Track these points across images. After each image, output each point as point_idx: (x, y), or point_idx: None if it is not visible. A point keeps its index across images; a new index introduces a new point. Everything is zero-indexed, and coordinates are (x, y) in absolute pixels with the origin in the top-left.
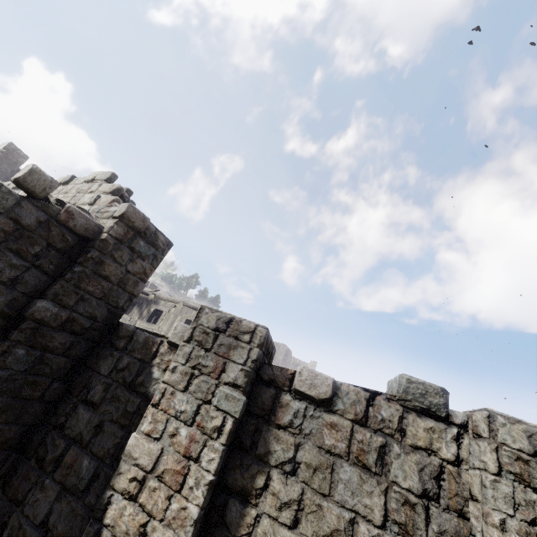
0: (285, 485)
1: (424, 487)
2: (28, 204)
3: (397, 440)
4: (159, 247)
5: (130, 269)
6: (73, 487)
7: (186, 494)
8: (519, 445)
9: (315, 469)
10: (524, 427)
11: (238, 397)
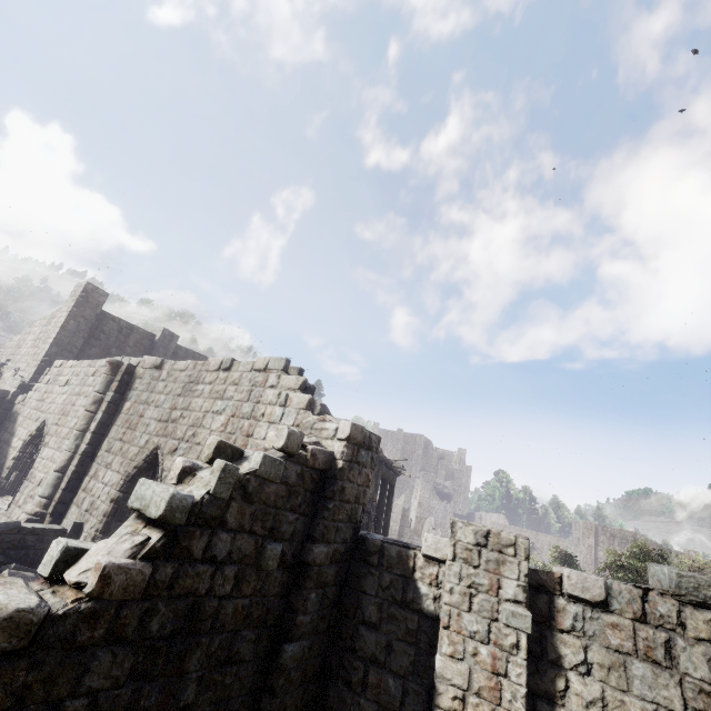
0: (585, 685)
1: None
2: (289, 464)
3: (680, 635)
4: (373, 448)
5: (359, 482)
6: (389, 705)
7: (508, 707)
8: None
9: (608, 668)
10: None
11: (524, 613)
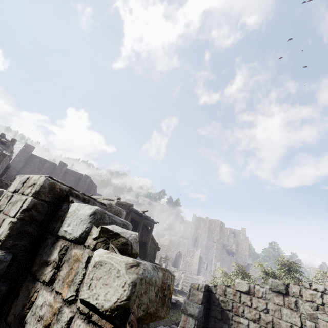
0: None
1: None
2: None
3: None
4: None
5: None
6: None
7: None
8: (13, 189)
9: None
10: (22, 178)
11: None
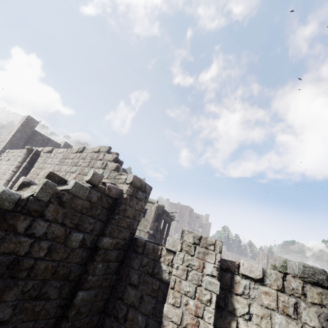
0: (247, 326)
1: (321, 325)
2: (93, 190)
3: (303, 300)
4: (147, 192)
5: (136, 208)
6: None
7: None
8: None
9: (261, 317)
10: None
11: (216, 282)
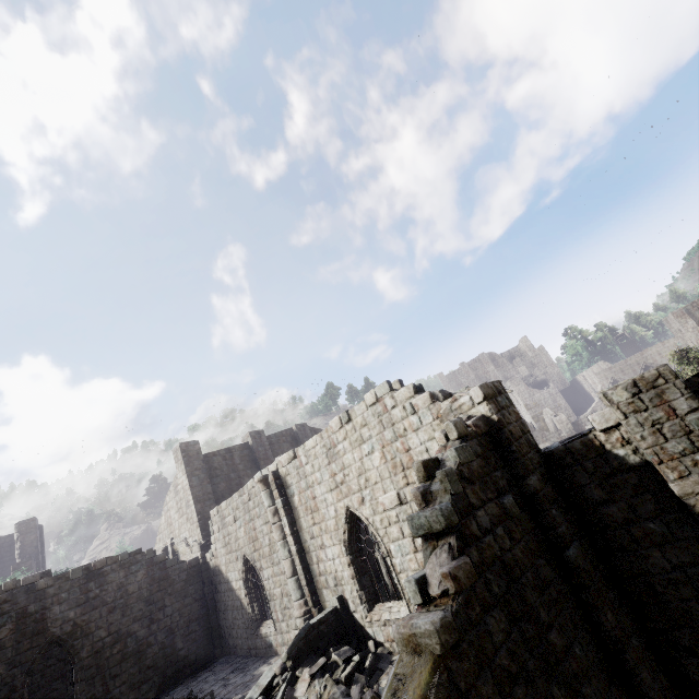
0: None
1: None
2: (469, 443)
3: None
4: (501, 391)
5: (514, 420)
6: (663, 541)
7: None
8: None
9: None
10: None
11: None
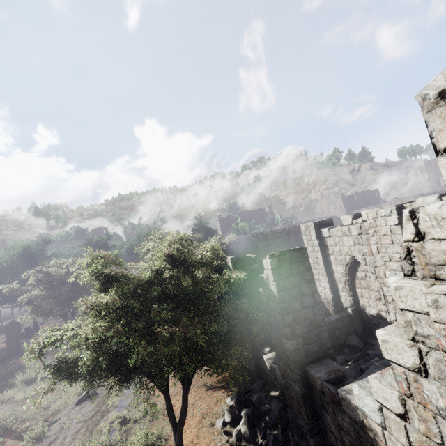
0: None
1: None
2: None
3: None
4: None
5: None
6: None
7: None
8: None
9: None
10: None
11: None
